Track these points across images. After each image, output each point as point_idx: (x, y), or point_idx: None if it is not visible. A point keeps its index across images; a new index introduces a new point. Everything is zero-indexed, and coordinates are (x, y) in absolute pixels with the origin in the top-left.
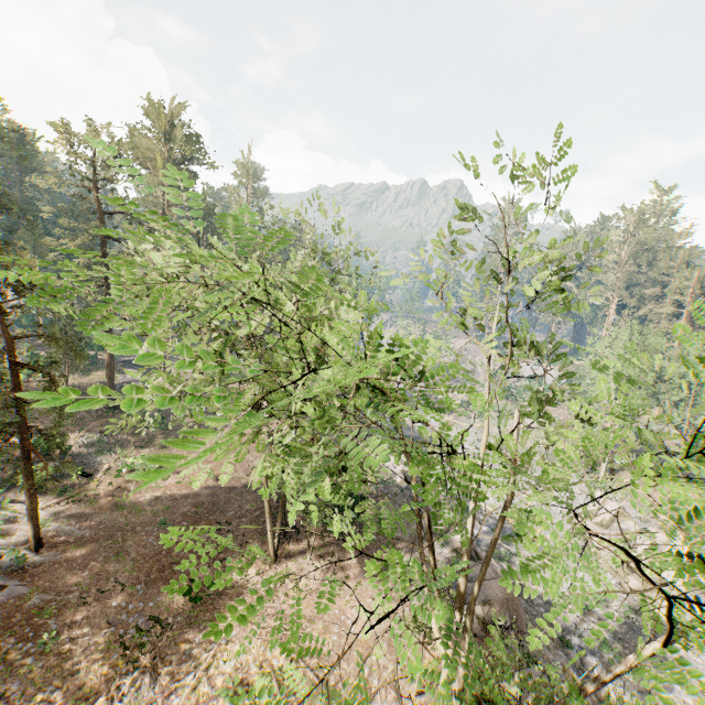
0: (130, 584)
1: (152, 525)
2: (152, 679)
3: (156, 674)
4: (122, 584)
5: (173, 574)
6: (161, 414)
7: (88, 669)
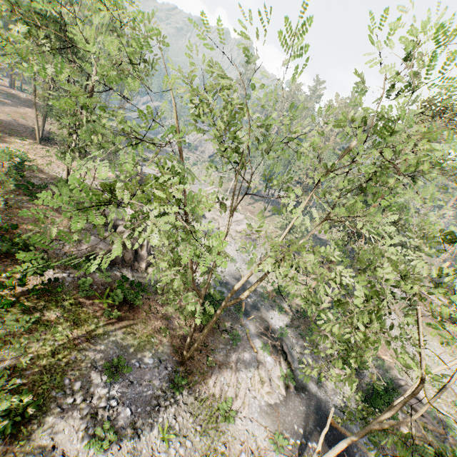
0: None
1: None
2: None
3: None
4: None
5: None
6: None
7: None
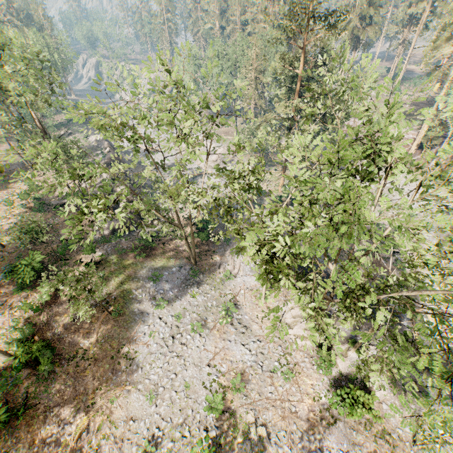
0: None
1: None
2: None
3: None
4: None
5: None
6: None
7: None
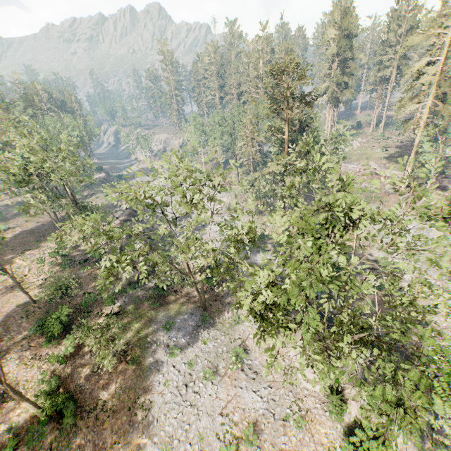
0: (15, 249)
1: (16, 239)
2: (30, 255)
3: (31, 254)
4: (13, 249)
5: (29, 243)
6: (1, 214)
7: (11, 260)
